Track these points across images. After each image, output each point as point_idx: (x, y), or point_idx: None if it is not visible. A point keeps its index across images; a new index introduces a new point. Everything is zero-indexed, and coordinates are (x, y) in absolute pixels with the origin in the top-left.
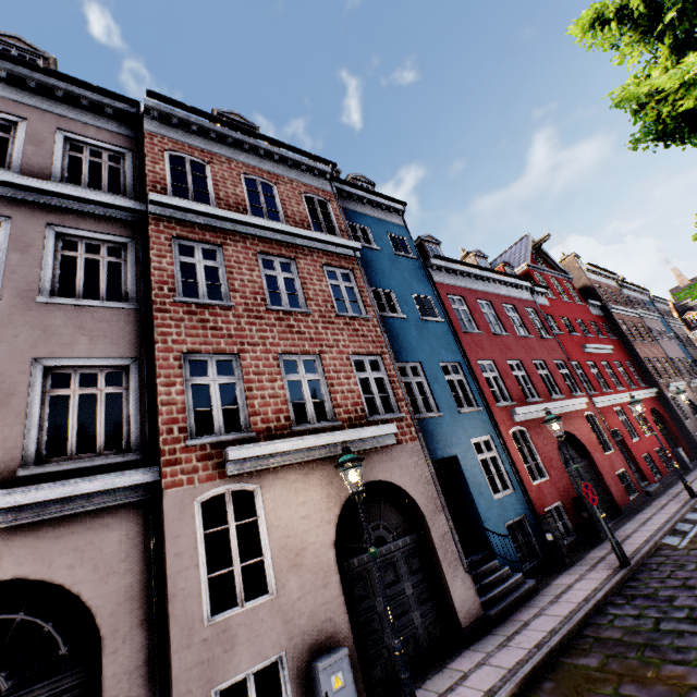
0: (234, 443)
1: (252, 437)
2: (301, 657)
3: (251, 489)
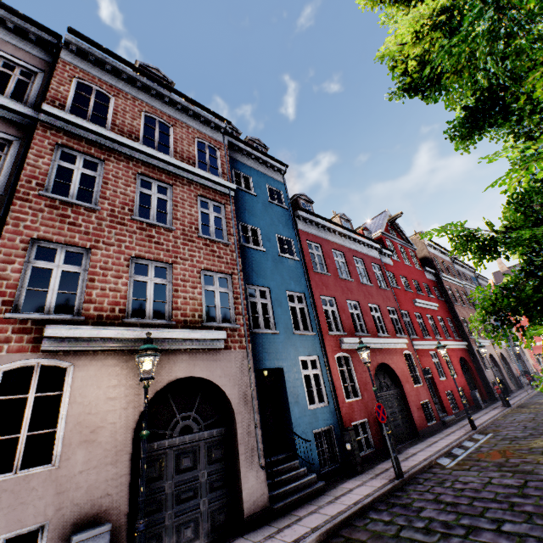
0: (59, 323)
1: (79, 320)
2: (65, 528)
3: (63, 366)
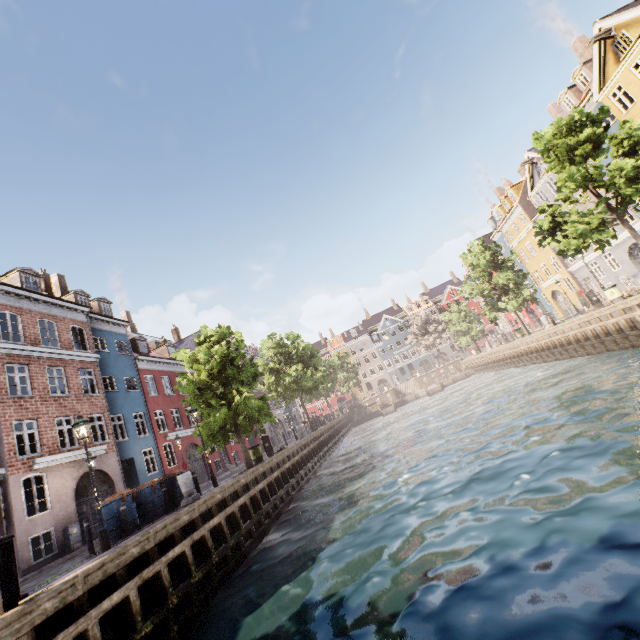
0: (36, 457)
1: (44, 454)
2: (60, 528)
3: (42, 474)
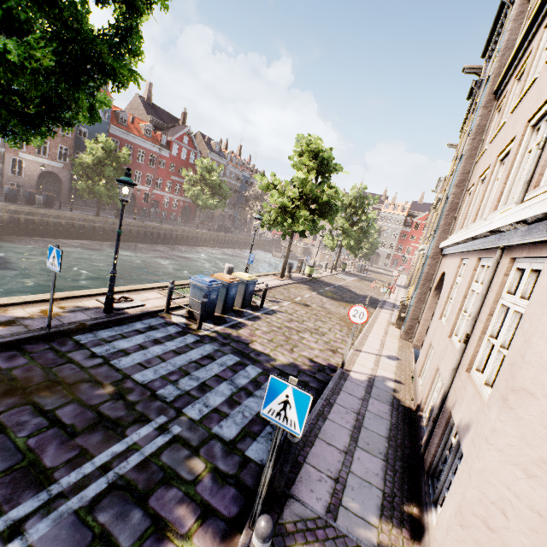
0: (22, 152)
1: (26, 152)
2: (26, 187)
3: (23, 161)
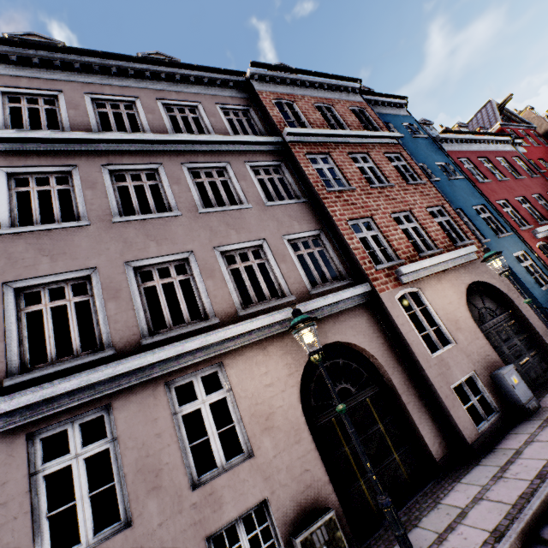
0: (396, 267)
1: (403, 262)
2: (483, 373)
3: (415, 291)
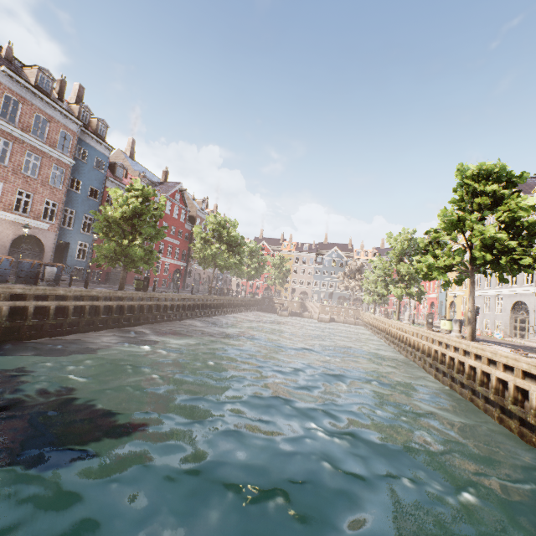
0: None
1: None
2: None
3: None
